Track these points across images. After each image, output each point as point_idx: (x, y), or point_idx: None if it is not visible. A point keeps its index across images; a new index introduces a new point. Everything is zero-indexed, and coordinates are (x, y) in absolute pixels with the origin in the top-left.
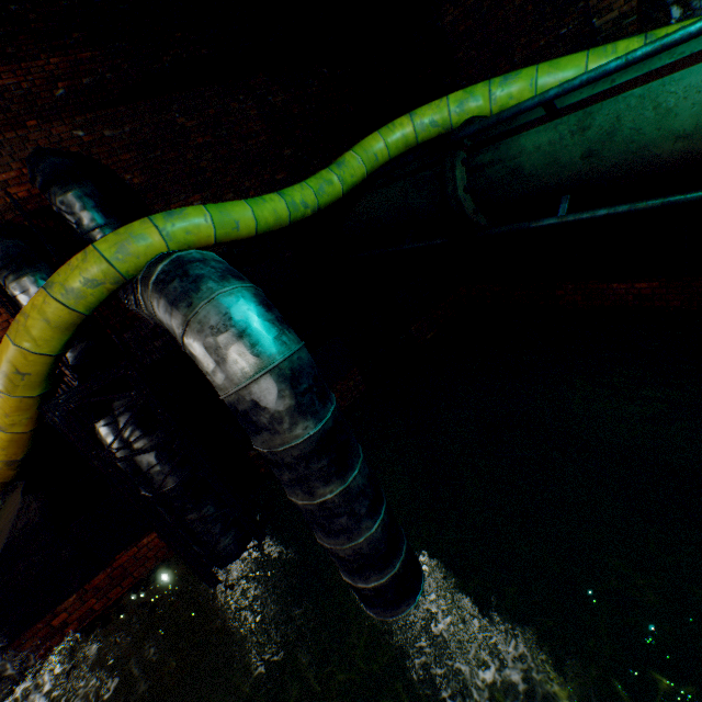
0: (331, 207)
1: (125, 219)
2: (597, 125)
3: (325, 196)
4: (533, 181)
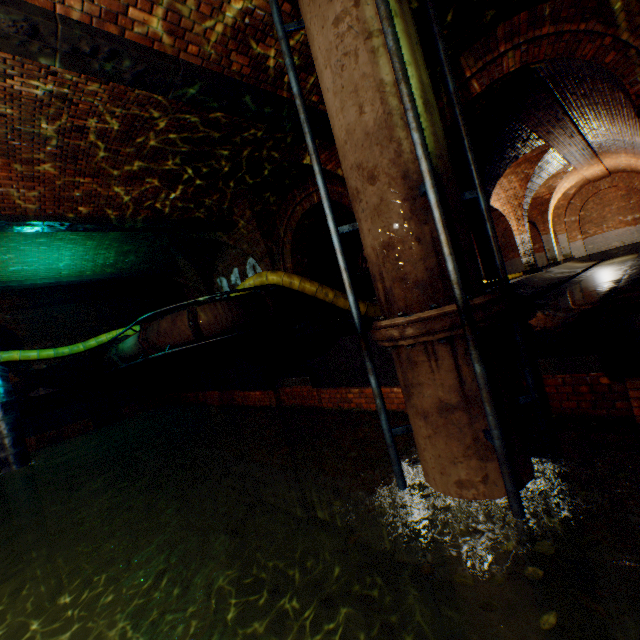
0: (104, 352)
1: (12, 347)
2: (123, 345)
3: (75, 350)
4: (121, 355)
